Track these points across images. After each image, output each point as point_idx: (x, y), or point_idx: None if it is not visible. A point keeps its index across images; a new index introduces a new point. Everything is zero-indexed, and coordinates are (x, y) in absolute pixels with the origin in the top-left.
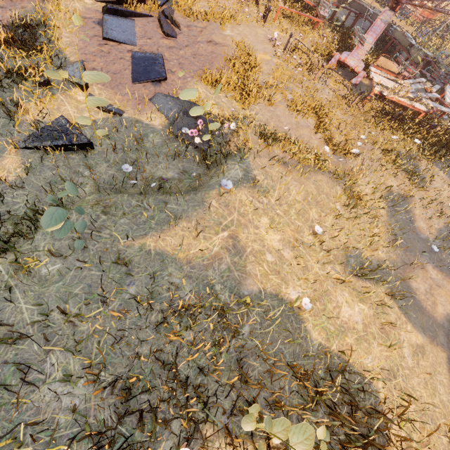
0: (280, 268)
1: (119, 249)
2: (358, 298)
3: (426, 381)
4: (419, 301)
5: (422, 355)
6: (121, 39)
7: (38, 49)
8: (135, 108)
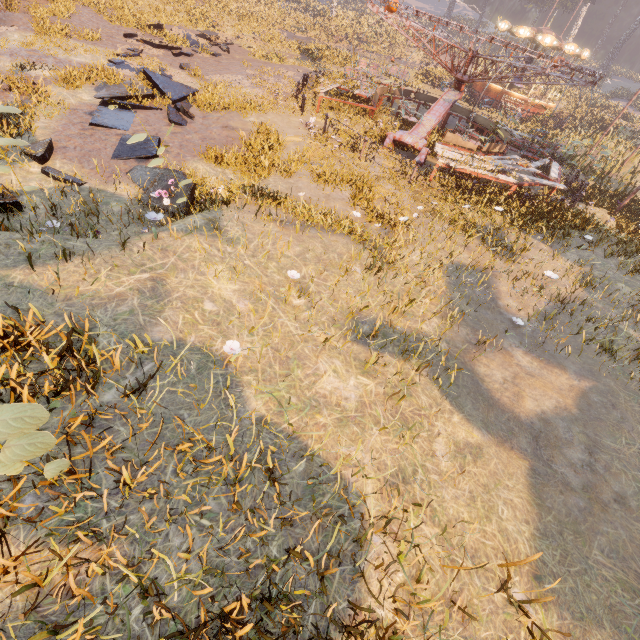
0: (224, 319)
1: None
2: (361, 370)
3: (474, 496)
4: (488, 389)
5: (476, 458)
6: (113, 125)
7: None
8: (103, 180)
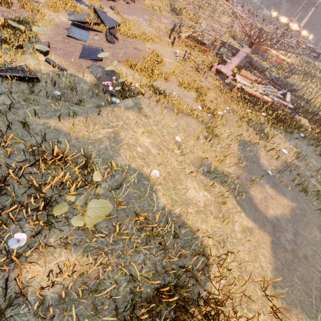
0: (146, 157)
1: (28, 121)
2: (204, 188)
3: (250, 250)
4: (255, 202)
5: (251, 234)
6: (78, 38)
7: (22, 32)
8: (76, 70)
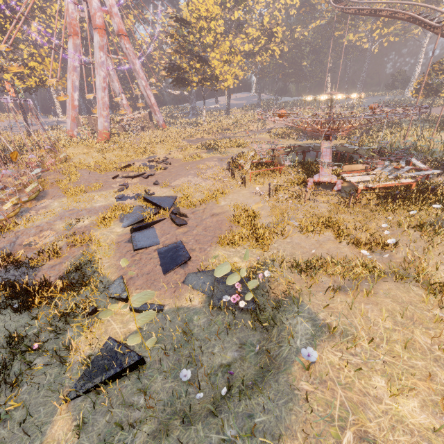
0: None
1: None
2: None
3: None
4: None
5: None
6: (148, 244)
7: (86, 283)
8: (173, 297)
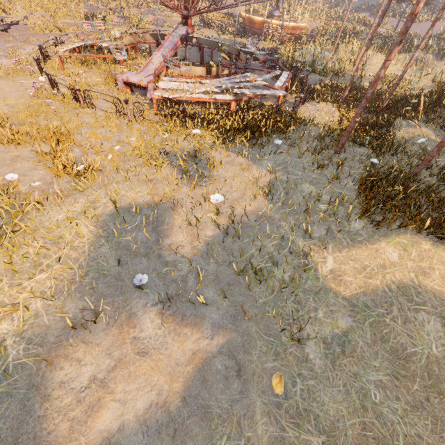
0: None
1: None
2: None
3: None
4: (40, 418)
5: None
6: None
7: None
8: None
